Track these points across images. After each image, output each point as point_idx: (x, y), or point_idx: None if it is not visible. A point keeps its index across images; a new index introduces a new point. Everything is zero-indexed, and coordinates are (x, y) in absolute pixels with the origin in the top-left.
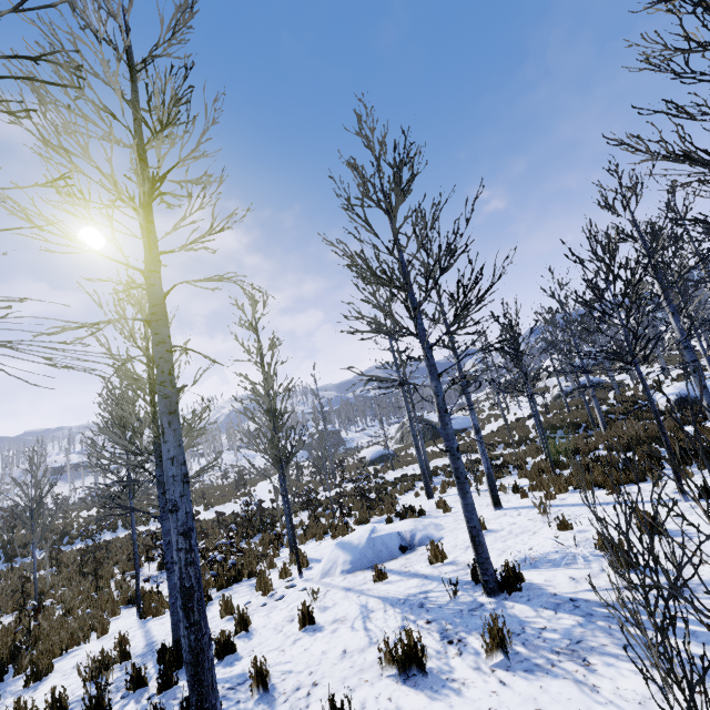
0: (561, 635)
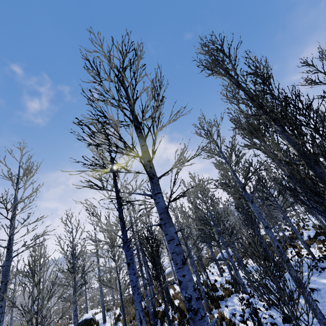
0: None
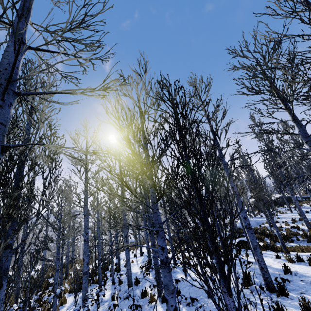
0: None
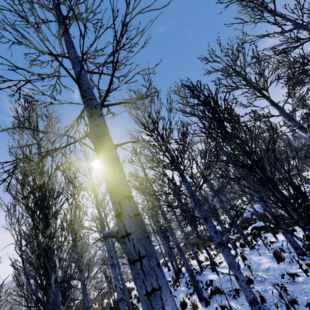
0: None
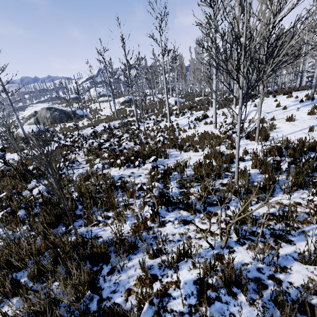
0: None
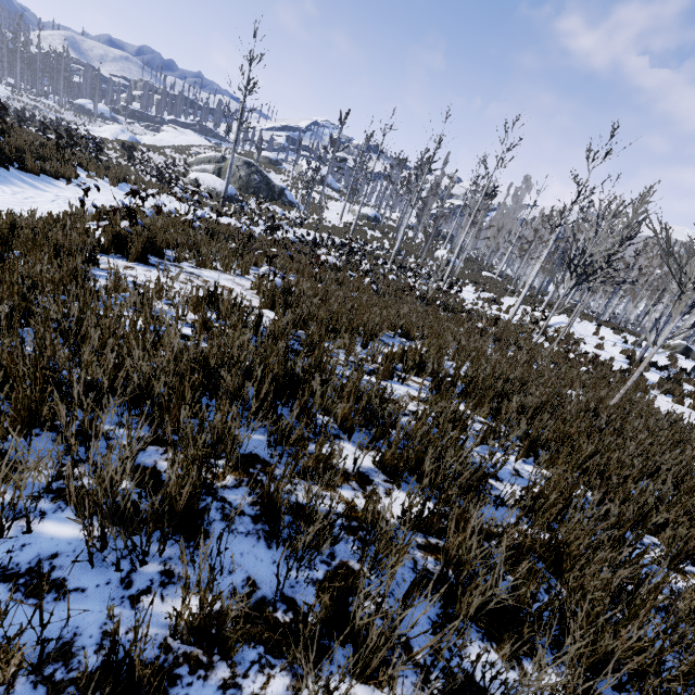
0: (663, 356)
